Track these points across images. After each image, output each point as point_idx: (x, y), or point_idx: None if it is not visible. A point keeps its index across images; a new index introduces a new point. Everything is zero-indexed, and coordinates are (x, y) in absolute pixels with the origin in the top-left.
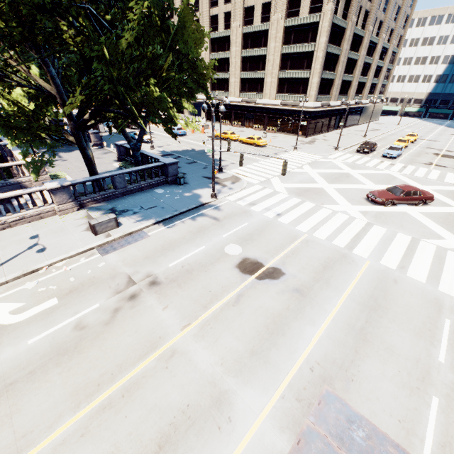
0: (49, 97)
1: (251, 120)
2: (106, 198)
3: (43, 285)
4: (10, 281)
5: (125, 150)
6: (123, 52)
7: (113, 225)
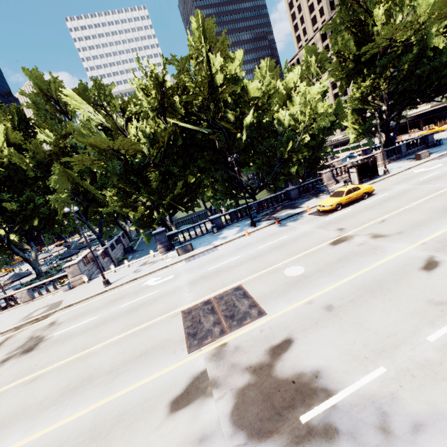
0: (361, 119)
1: (446, 118)
2: (397, 158)
3: (423, 167)
4: (403, 171)
5: (369, 152)
6: (420, 75)
7: (427, 155)
